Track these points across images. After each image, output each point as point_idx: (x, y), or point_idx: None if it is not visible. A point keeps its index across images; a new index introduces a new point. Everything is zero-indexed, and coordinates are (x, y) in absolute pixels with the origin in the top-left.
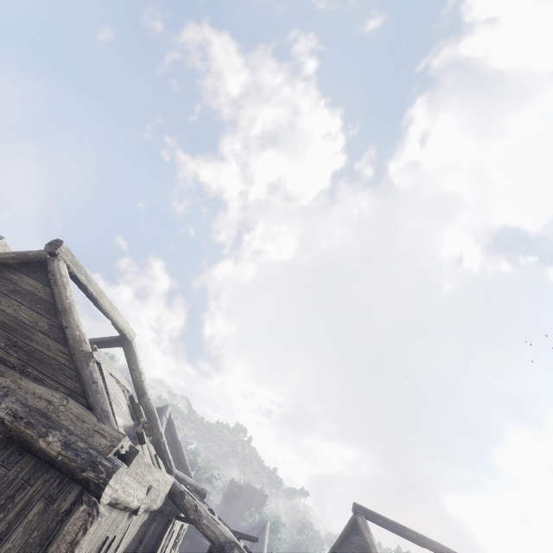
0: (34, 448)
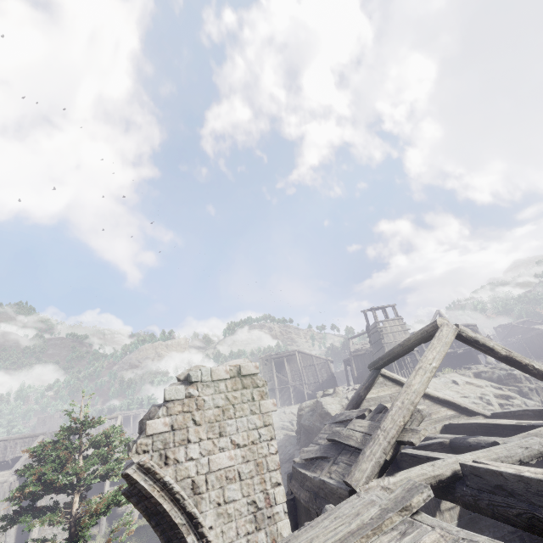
0: (539, 334)
